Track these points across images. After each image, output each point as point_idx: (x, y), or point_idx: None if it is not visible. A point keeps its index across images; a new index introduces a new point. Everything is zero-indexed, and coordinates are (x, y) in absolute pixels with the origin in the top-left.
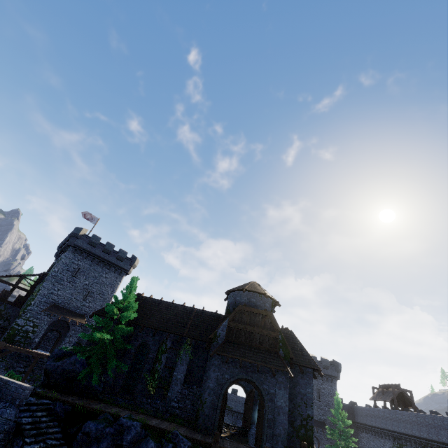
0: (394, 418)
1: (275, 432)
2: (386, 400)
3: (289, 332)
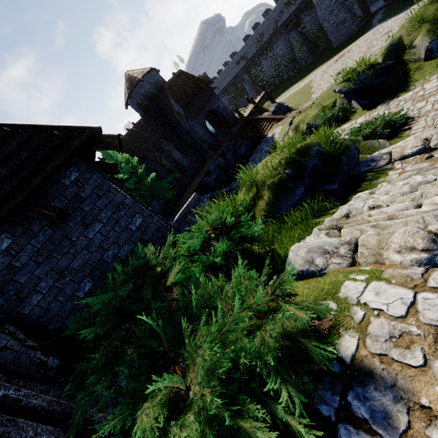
0: None
1: (230, 117)
2: None
3: None
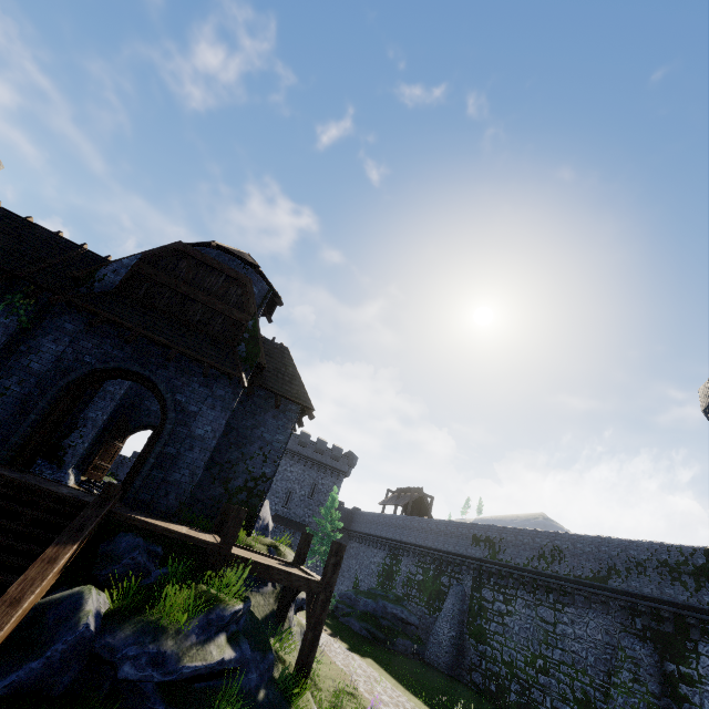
0: (400, 525)
1: (169, 478)
2: (399, 504)
3: (281, 349)
